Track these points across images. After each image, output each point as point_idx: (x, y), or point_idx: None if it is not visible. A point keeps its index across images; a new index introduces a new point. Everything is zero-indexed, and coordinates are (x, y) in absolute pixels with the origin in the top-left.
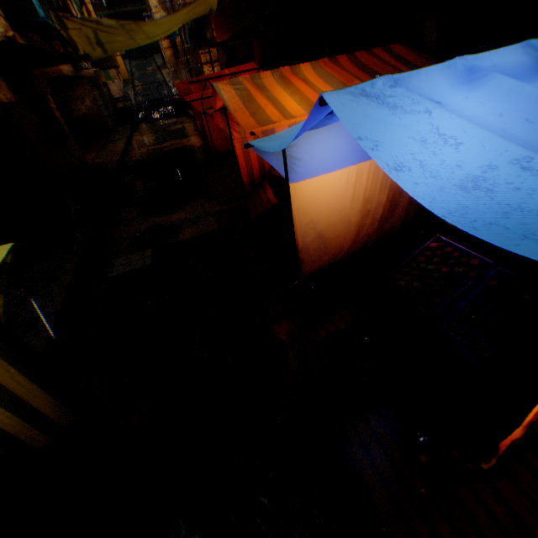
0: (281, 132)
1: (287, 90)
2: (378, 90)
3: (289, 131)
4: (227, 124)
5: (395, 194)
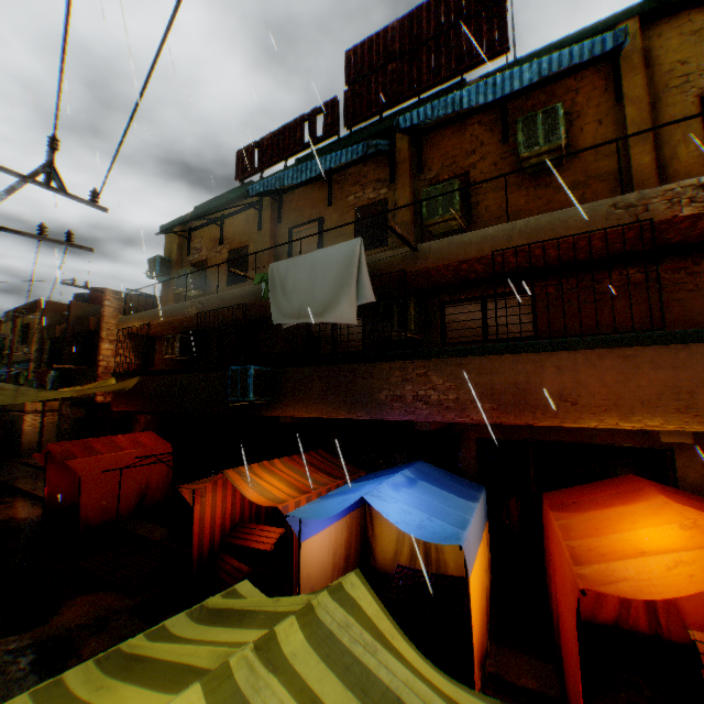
0: (303, 507)
1: (275, 476)
2: (376, 493)
3: (313, 507)
4: (193, 497)
5: (347, 548)
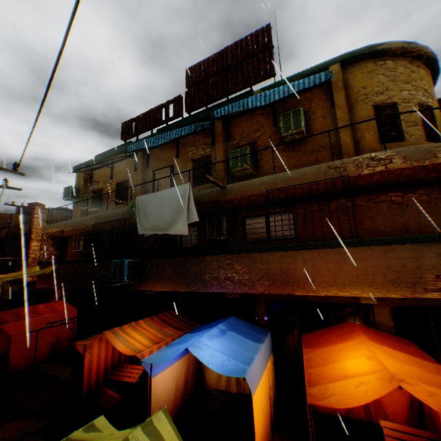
0: (153, 354)
1: (138, 332)
2: (196, 344)
3: (159, 354)
4: (85, 349)
5: (186, 376)
